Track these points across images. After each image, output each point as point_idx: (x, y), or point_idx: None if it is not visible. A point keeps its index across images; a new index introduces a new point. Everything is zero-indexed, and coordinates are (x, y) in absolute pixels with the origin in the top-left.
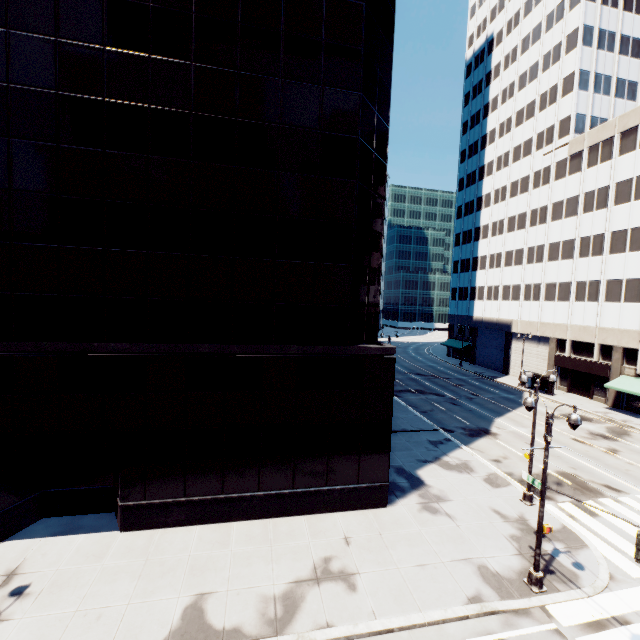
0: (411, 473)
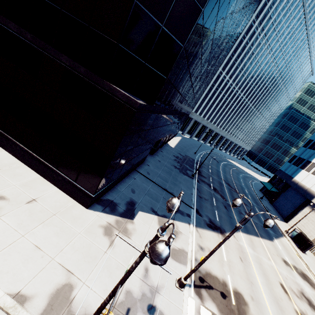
0: (135, 209)
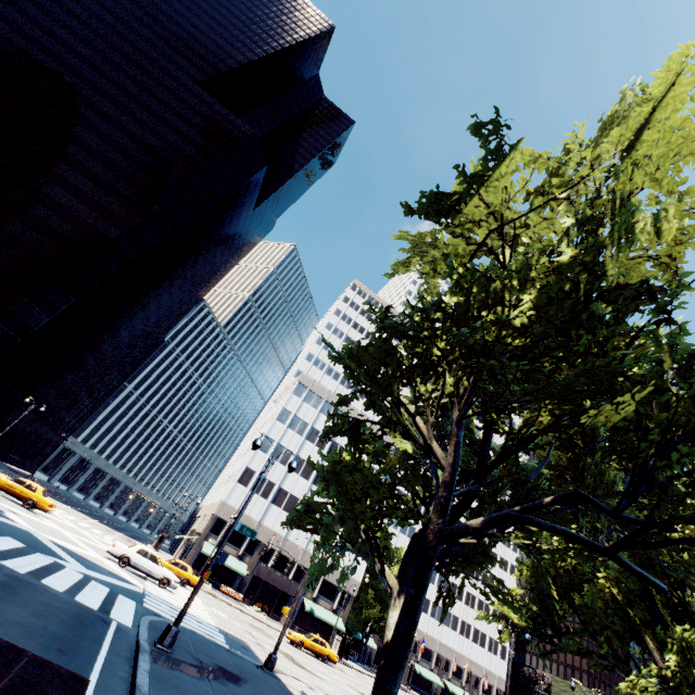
0: None
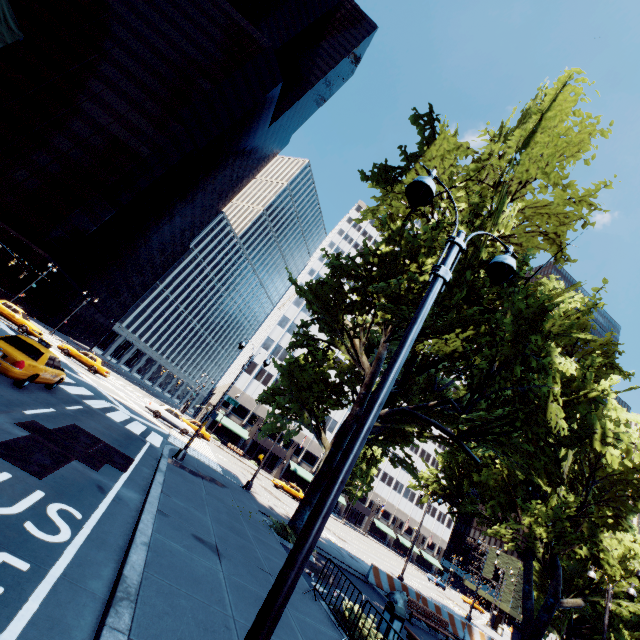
0: None
